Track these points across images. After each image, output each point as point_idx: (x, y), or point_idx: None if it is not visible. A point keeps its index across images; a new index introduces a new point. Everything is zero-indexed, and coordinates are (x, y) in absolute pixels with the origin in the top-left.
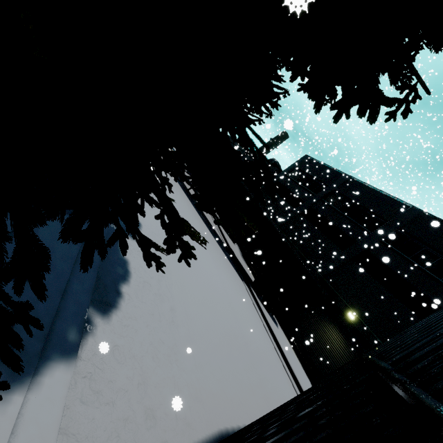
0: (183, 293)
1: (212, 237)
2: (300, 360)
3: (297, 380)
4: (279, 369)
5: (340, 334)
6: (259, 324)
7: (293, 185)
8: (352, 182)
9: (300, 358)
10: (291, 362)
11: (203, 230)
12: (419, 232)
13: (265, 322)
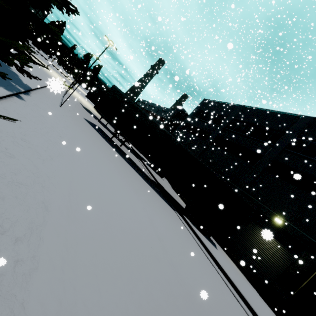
0: (63, 277)
1: (138, 176)
2: (243, 273)
3: (255, 312)
4: (234, 310)
5: (272, 240)
6: (200, 254)
7: (199, 123)
8: (246, 109)
9: (242, 270)
10: (241, 288)
11: (128, 171)
12: (315, 135)
13: (204, 248)
